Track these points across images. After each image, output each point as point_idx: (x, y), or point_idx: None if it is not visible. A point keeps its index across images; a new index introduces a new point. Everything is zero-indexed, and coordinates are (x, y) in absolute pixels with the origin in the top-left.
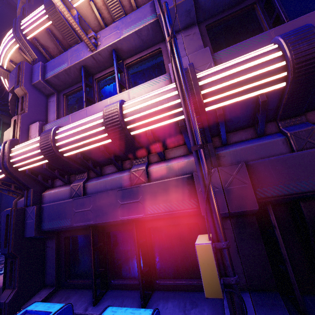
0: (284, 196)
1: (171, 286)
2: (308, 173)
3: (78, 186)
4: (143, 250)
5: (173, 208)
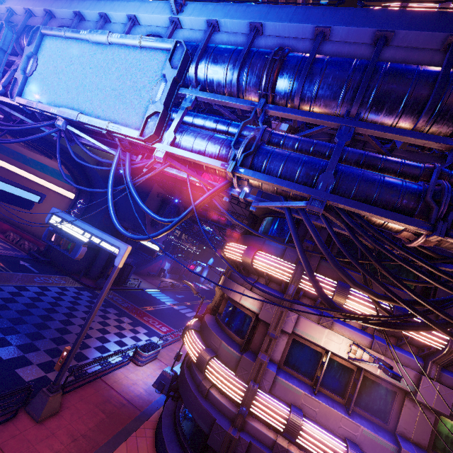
0: None
1: None
2: None
3: (282, 448)
4: None
5: None
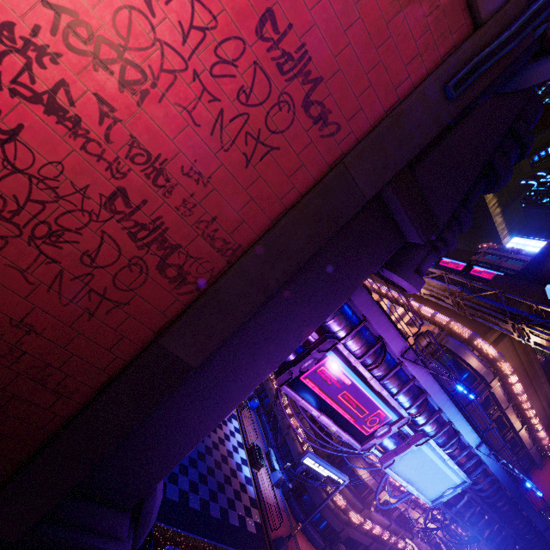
0: (375, 549)
1: (349, 547)
2: (379, 548)
3: (359, 528)
4: (352, 542)
5: (366, 544)
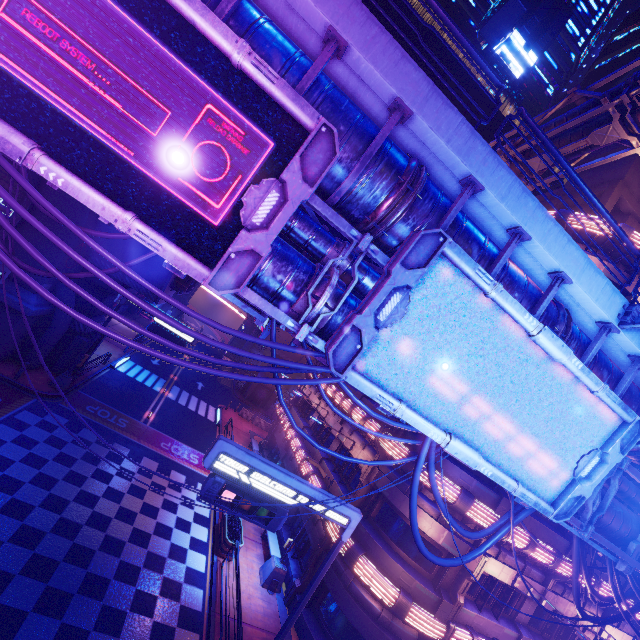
0: None
1: None
2: None
3: None
4: None
5: None
